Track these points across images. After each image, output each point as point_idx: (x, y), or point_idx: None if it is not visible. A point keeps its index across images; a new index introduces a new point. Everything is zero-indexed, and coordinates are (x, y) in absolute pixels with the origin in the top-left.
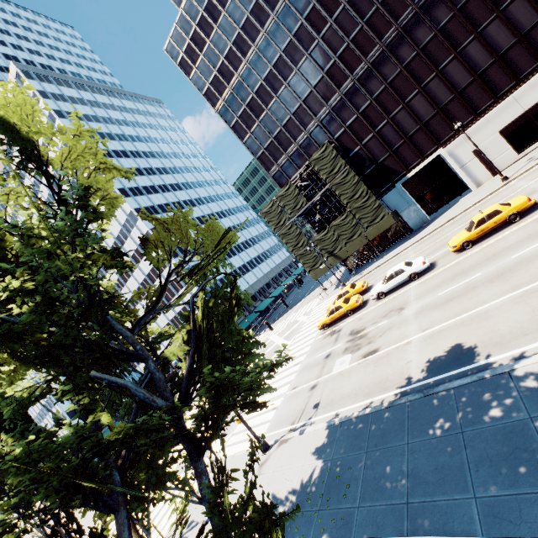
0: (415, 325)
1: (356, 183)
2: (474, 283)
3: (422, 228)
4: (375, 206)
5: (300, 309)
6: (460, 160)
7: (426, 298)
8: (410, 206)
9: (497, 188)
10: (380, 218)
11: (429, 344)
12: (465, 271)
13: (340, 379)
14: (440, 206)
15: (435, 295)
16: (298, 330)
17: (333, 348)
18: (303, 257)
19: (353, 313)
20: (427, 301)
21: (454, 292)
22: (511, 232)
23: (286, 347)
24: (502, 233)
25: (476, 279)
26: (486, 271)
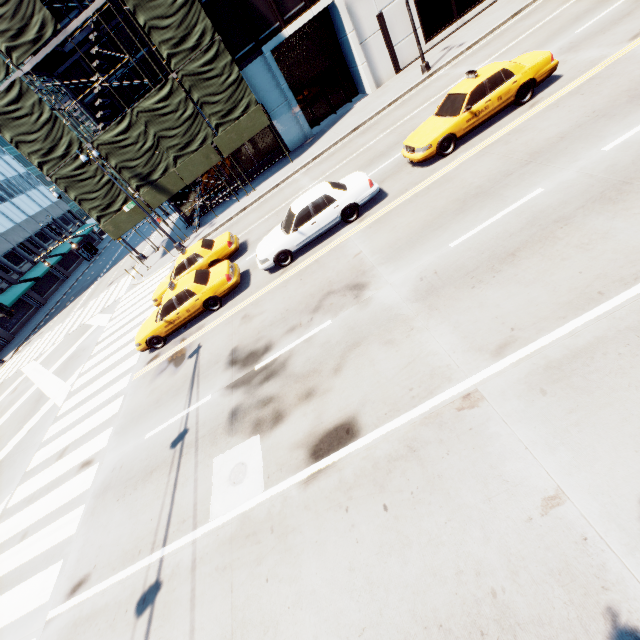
0: (448, 334)
1: (188, 5)
2: (551, 210)
3: (306, 145)
4: (231, 78)
5: (93, 301)
6: (360, 27)
7: (418, 255)
8: (286, 102)
9: (419, 81)
10: (242, 111)
11: (584, 409)
12: (484, 190)
13: (255, 567)
14: (323, 116)
15: (441, 247)
16: (90, 351)
17: (191, 410)
18: (75, 185)
19: (221, 305)
20: (429, 263)
21: (501, 234)
22: (533, 117)
23: (58, 400)
24: (508, 122)
25: (544, 201)
26: (557, 183)
